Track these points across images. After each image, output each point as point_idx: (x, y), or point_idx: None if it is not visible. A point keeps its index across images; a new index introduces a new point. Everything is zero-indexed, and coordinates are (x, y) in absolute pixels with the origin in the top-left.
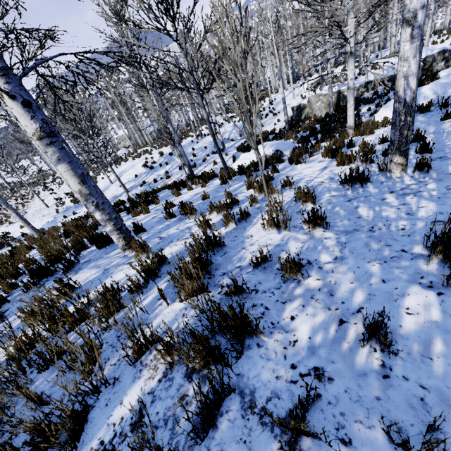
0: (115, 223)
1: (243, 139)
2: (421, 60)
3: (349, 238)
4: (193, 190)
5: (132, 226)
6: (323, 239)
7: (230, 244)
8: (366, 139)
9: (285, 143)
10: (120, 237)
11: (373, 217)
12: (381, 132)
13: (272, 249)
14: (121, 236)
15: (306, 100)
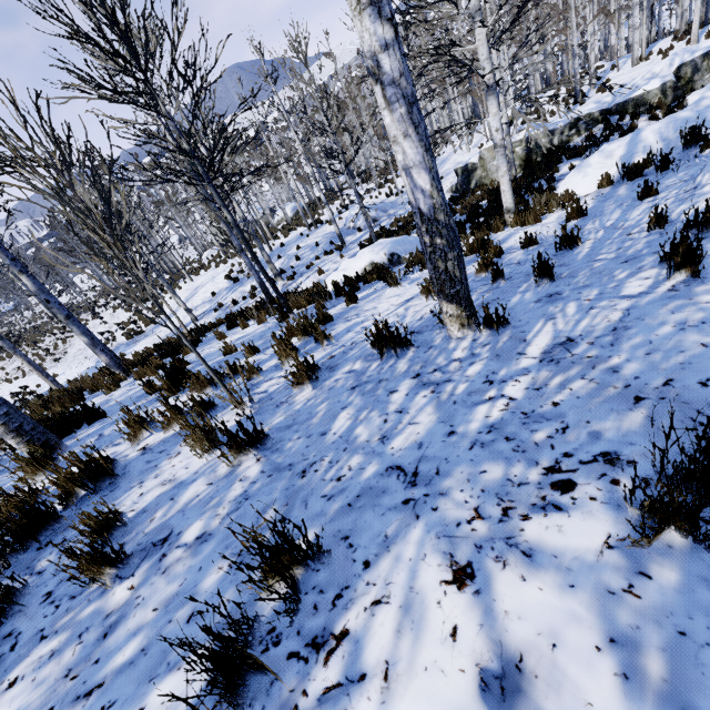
0: (5, 422)
1: (377, 227)
2: (426, 139)
3: (264, 486)
4: (247, 329)
5: (111, 402)
6: (236, 482)
7: (137, 470)
8: (522, 233)
9: (409, 240)
10: (19, 442)
11: (338, 437)
12: (551, 220)
13: (164, 493)
14: (21, 440)
15: (476, 156)
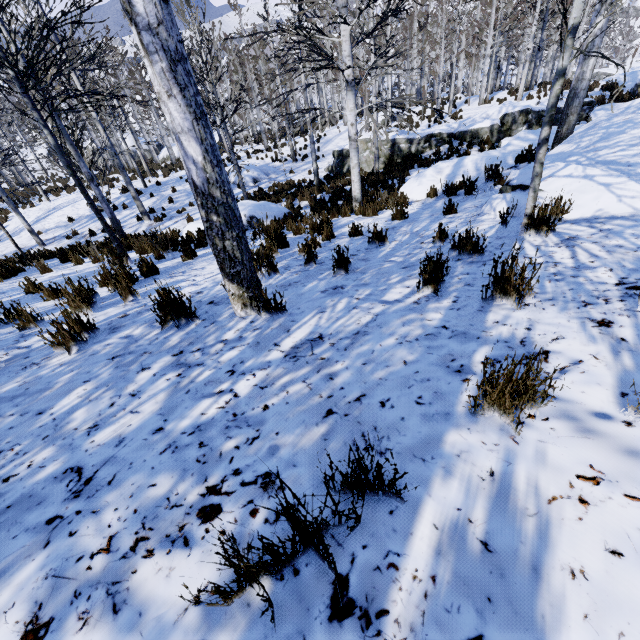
0: None
1: (256, 187)
2: (197, 106)
3: None
4: (79, 265)
5: None
6: None
7: None
8: (359, 222)
9: (270, 207)
10: None
11: (51, 419)
12: (385, 216)
13: None
14: None
15: None
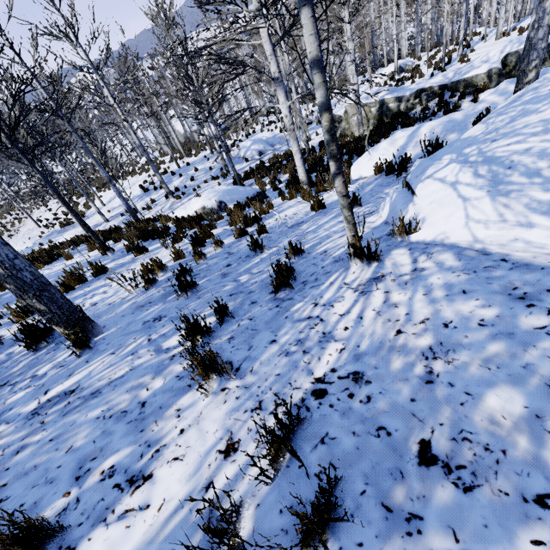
0: None
1: (260, 159)
2: None
3: None
4: (91, 252)
5: None
6: None
7: None
8: (291, 210)
9: (238, 191)
10: None
11: None
12: None
13: None
14: None
15: (342, 110)
